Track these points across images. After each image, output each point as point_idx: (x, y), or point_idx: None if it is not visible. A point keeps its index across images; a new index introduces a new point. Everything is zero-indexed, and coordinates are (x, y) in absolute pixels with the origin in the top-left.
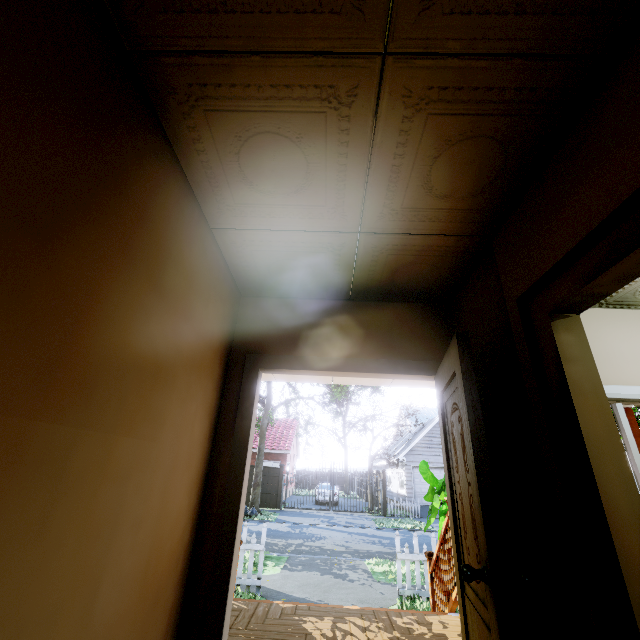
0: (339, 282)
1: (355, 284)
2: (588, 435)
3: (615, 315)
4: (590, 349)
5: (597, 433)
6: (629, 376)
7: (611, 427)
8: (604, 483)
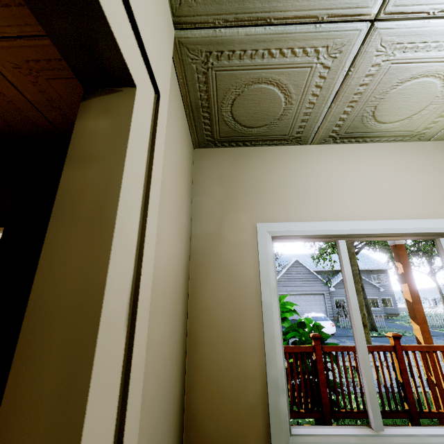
0: (43, 129)
1: (63, 131)
2: (38, 302)
3: (350, 150)
4: (127, 139)
5: (59, 297)
6: (355, 211)
7: (94, 282)
8: (15, 414)
